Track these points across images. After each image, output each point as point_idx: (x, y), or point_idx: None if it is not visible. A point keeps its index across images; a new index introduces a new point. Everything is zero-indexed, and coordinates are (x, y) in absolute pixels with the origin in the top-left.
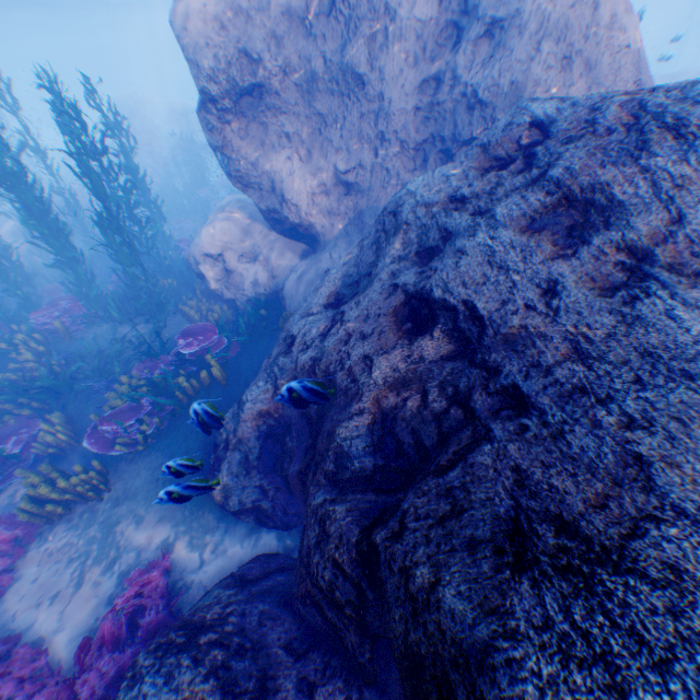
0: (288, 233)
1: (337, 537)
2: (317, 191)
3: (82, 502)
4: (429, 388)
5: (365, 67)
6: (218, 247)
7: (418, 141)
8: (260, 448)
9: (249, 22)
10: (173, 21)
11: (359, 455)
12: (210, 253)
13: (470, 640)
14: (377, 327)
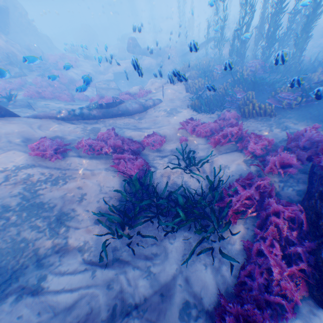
0: None
1: None
2: None
3: (259, 117)
4: None
5: None
6: None
7: None
8: None
9: None
10: None
11: None
12: None
13: None
14: None
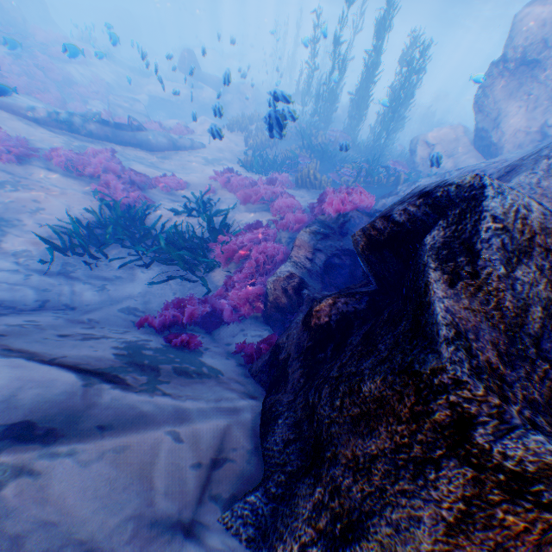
0: (480, 149)
1: None
2: (521, 132)
3: (314, 189)
4: None
5: None
6: (434, 140)
7: None
8: None
9: None
10: (515, 16)
11: None
12: (427, 141)
13: (536, 151)
14: None
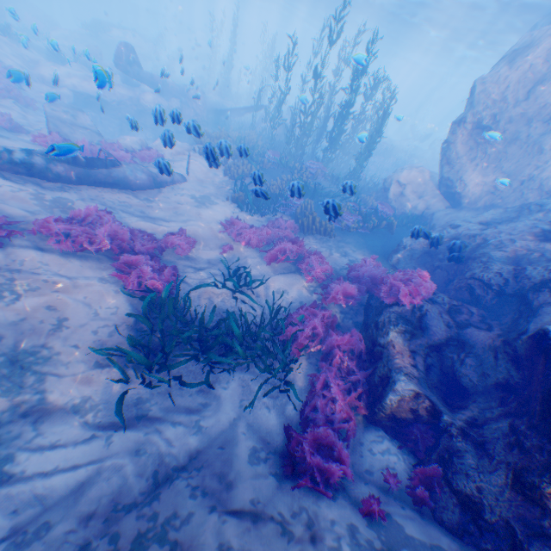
0: (446, 195)
1: (497, 267)
2: (478, 185)
3: (319, 235)
4: (544, 254)
5: (547, 147)
6: (406, 182)
7: (550, 191)
8: (419, 256)
9: (506, 104)
10: (474, 87)
11: (498, 262)
12: (400, 182)
13: None
14: (519, 234)
